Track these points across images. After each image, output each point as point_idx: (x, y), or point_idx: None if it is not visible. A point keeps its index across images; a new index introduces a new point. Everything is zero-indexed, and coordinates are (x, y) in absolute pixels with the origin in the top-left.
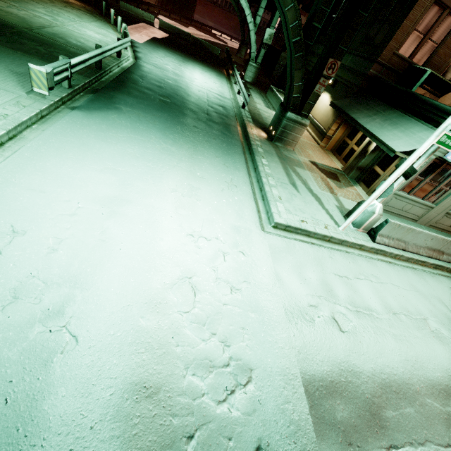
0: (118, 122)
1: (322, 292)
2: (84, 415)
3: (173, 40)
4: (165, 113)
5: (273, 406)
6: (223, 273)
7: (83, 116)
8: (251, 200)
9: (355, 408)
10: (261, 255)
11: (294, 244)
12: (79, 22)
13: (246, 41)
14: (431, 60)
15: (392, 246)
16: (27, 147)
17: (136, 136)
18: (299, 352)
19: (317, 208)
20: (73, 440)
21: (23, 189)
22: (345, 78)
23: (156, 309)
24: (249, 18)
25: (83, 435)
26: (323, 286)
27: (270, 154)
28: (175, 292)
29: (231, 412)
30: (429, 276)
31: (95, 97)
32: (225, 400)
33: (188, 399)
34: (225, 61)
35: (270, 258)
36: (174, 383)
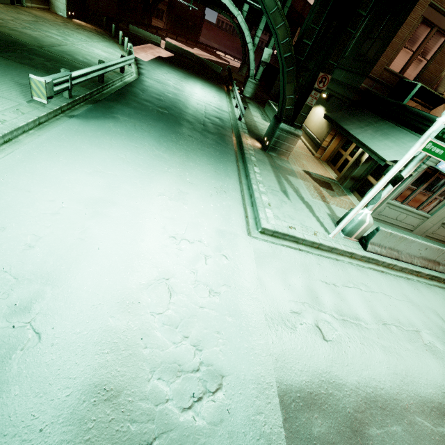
0: (113, 129)
1: (307, 298)
2: (35, 416)
3: (177, 59)
4: (162, 122)
5: (243, 417)
6: (203, 276)
7: (80, 124)
8: (239, 206)
9: (335, 423)
10: (244, 259)
11: (281, 249)
12: (89, 42)
13: (248, 61)
14: (422, 75)
15: (384, 255)
16: (20, 150)
17: (129, 143)
18: (276, 360)
19: (307, 216)
20: (19, 442)
21: (10, 188)
22: (339, 92)
23: (127, 309)
24: (248, 39)
25: (31, 438)
26: (308, 293)
27: (263, 163)
28: (149, 292)
29: (196, 421)
30: (424, 287)
31: (94, 107)
32: (191, 408)
33: (150, 405)
34: (226, 78)
35: (254, 262)
36: (137, 387)
